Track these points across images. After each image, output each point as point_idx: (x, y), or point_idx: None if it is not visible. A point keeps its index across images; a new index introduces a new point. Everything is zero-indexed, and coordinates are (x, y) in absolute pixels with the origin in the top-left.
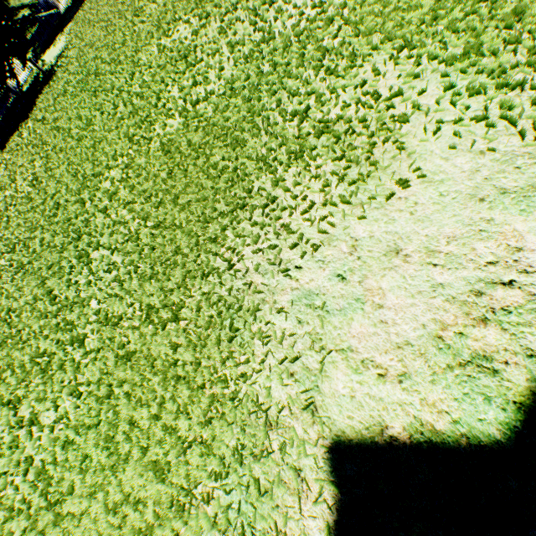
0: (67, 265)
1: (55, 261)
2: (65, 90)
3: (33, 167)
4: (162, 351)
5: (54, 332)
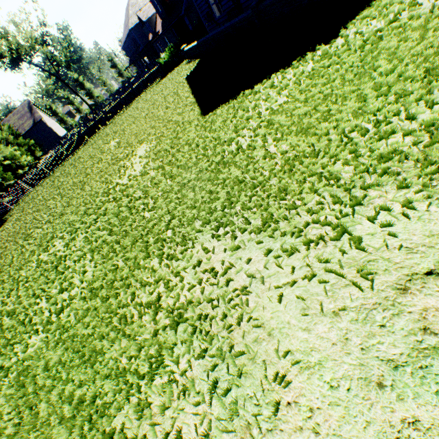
0: None
1: None
2: None
3: None
4: None
5: None
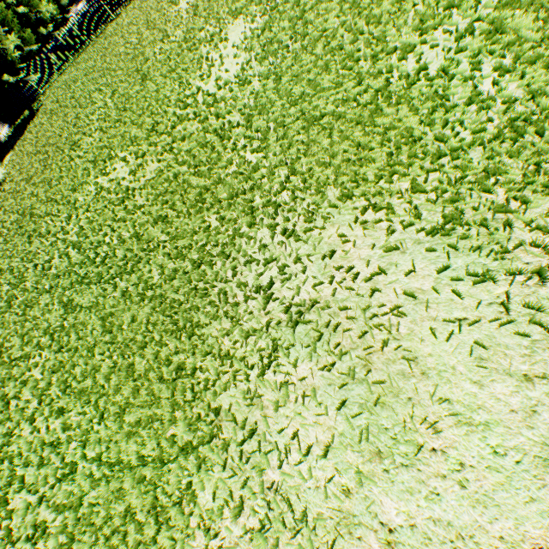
0: None
1: None
2: None
3: None
4: None
5: None
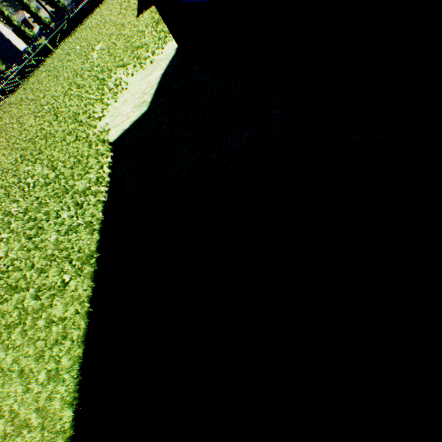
0: None
1: None
2: None
3: None
4: (51, 178)
5: None
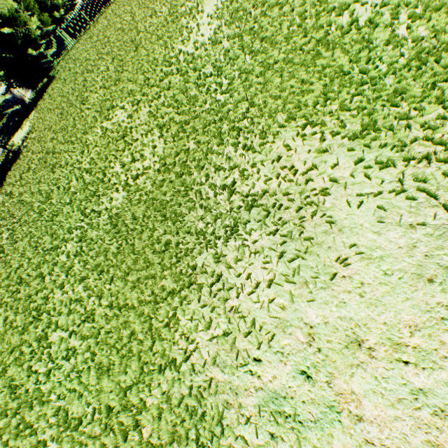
0: (28, 348)
1: (17, 344)
2: (29, 167)
3: (0, 240)
4: None
5: (13, 438)
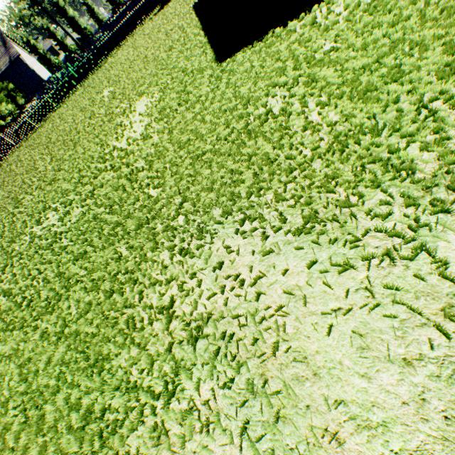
0: None
1: None
2: None
3: None
4: None
5: None
